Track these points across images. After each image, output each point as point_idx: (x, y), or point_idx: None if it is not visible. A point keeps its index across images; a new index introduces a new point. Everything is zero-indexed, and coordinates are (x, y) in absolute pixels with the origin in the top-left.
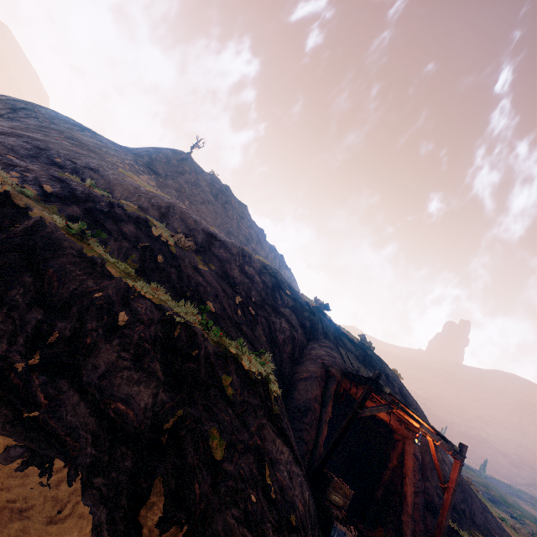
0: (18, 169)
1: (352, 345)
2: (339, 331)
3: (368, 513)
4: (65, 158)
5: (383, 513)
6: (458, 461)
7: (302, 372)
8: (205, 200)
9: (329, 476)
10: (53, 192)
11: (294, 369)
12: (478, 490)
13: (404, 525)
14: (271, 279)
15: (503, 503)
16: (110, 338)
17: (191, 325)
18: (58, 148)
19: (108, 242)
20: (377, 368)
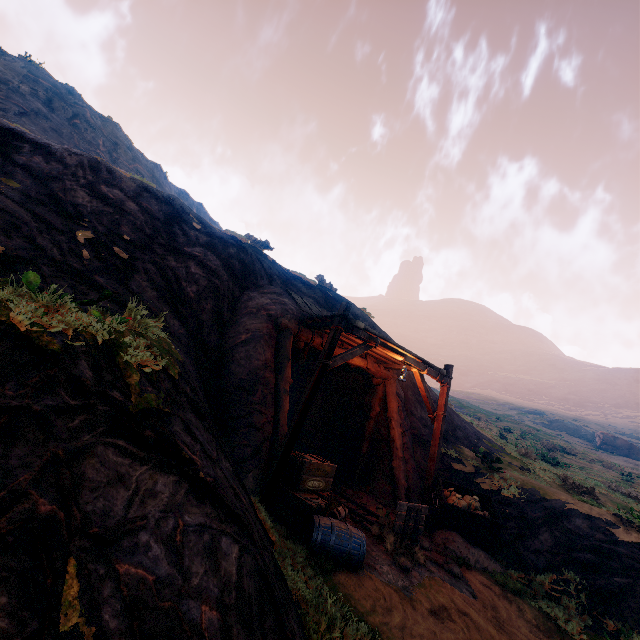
0: None
1: (309, 288)
2: (288, 274)
3: (356, 472)
4: None
5: (372, 466)
6: (446, 385)
7: (238, 335)
8: (28, 110)
9: (300, 460)
10: None
11: (225, 334)
12: (451, 405)
13: (397, 471)
14: (161, 207)
15: (461, 408)
16: None
17: None
18: None
19: None
20: None
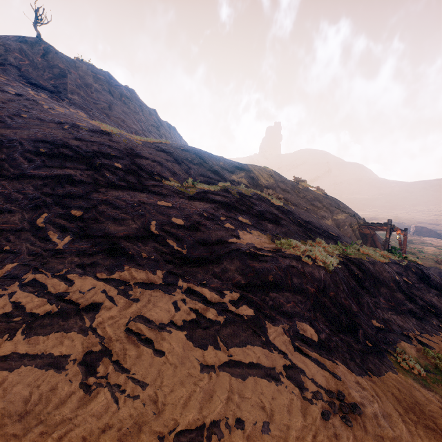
0: (210, 217)
1: (328, 199)
2: None
3: None
4: (104, 155)
5: None
6: (406, 236)
7: (346, 235)
8: (109, 103)
9: None
10: (250, 222)
11: None
12: None
13: None
14: (289, 184)
15: None
16: (422, 293)
17: (407, 262)
18: (55, 138)
19: (303, 236)
20: (340, 206)
